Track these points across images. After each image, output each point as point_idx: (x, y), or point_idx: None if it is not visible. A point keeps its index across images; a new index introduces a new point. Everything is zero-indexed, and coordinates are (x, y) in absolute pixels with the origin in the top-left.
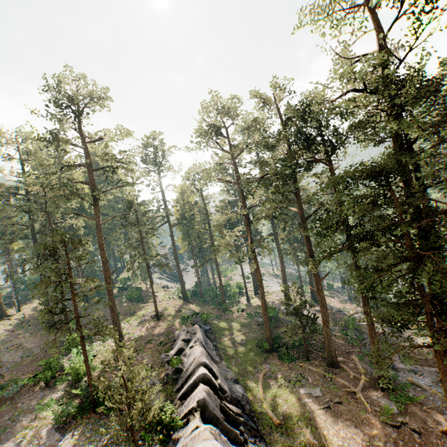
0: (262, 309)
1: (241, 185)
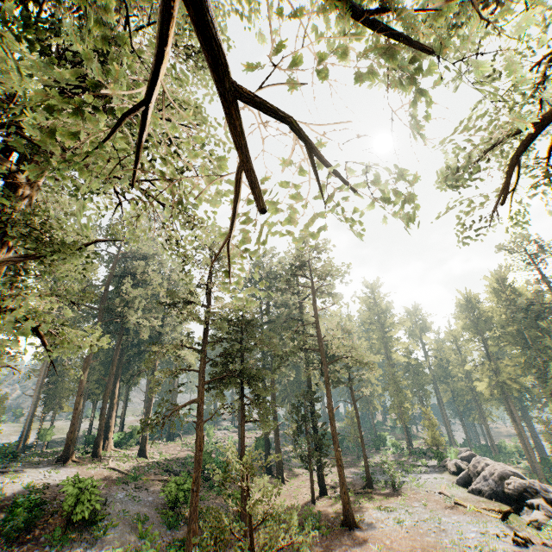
0: (523, 442)
1: (486, 345)
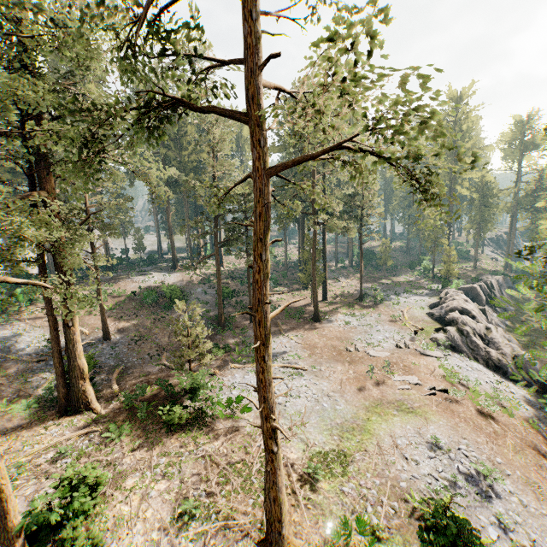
0: None
1: None
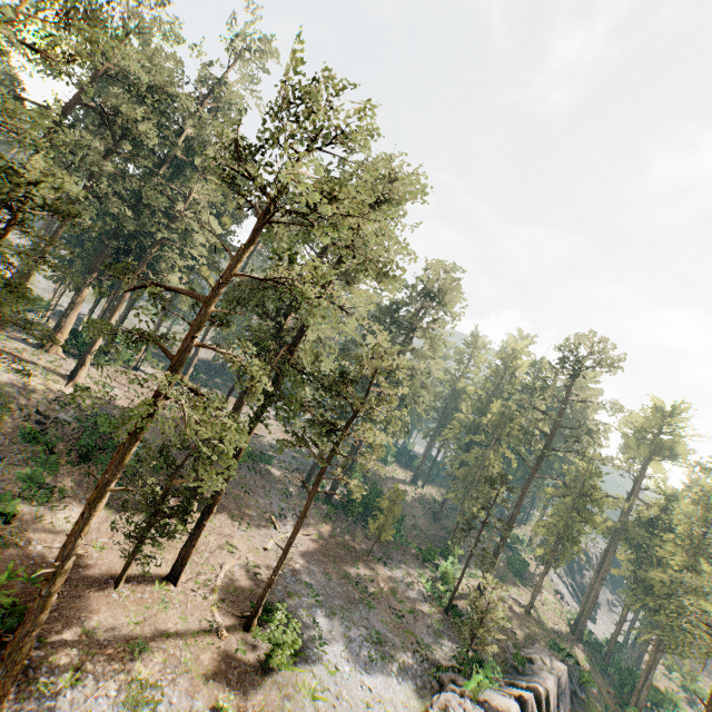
0: None
1: None
